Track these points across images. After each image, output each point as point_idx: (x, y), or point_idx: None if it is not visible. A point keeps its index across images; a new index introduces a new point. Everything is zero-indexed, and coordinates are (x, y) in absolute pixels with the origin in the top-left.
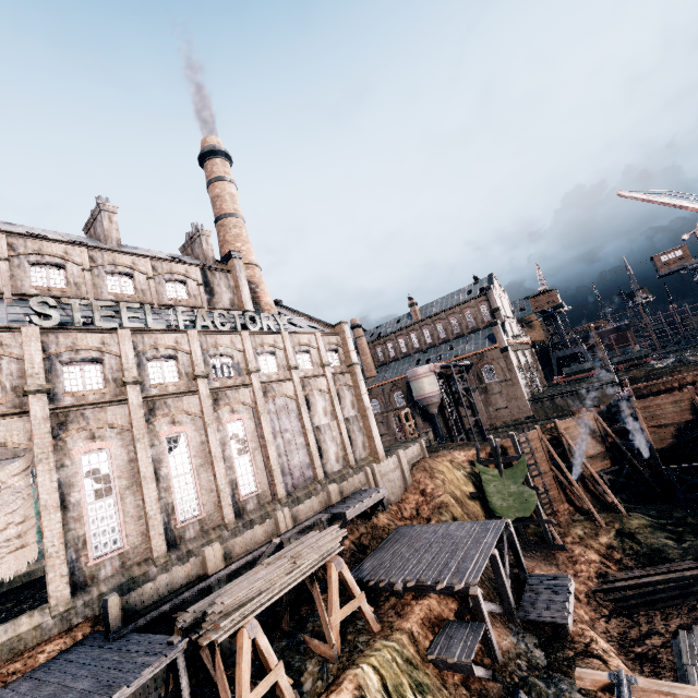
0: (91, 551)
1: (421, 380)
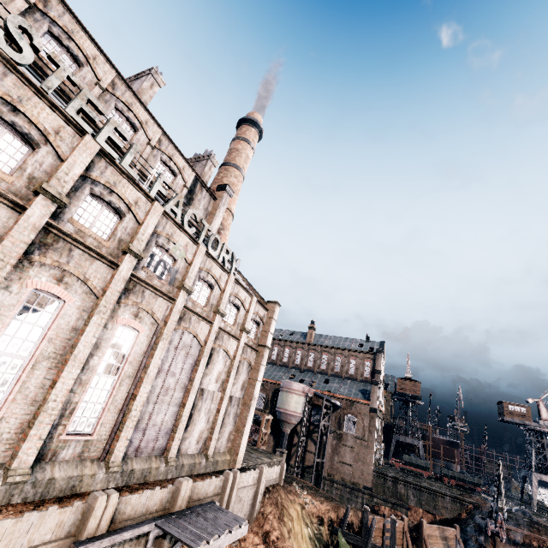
0: None
1: (292, 394)
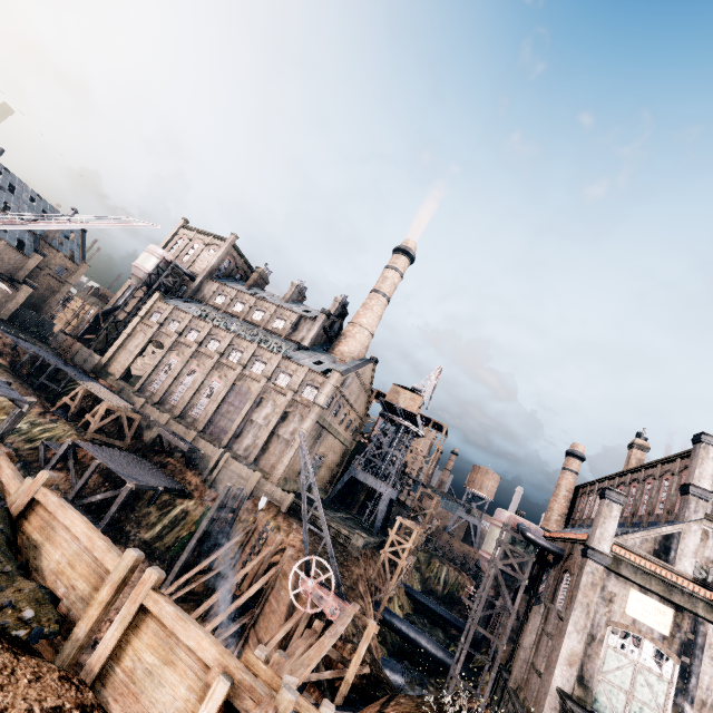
0: (151, 385)
1: (491, 526)
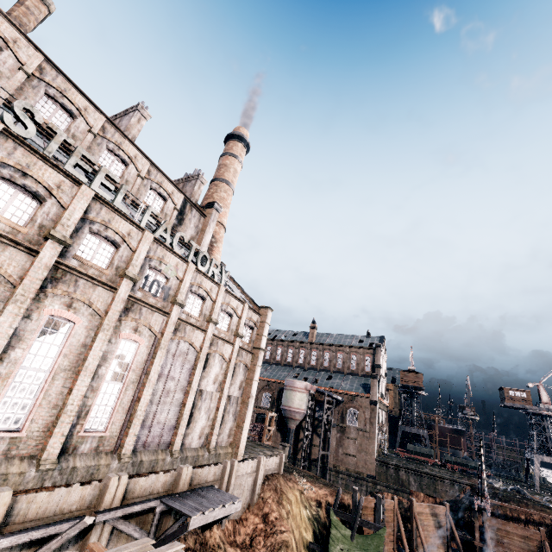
0: None
1: (295, 392)
